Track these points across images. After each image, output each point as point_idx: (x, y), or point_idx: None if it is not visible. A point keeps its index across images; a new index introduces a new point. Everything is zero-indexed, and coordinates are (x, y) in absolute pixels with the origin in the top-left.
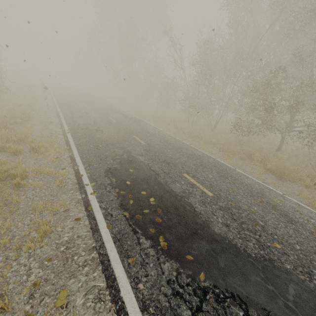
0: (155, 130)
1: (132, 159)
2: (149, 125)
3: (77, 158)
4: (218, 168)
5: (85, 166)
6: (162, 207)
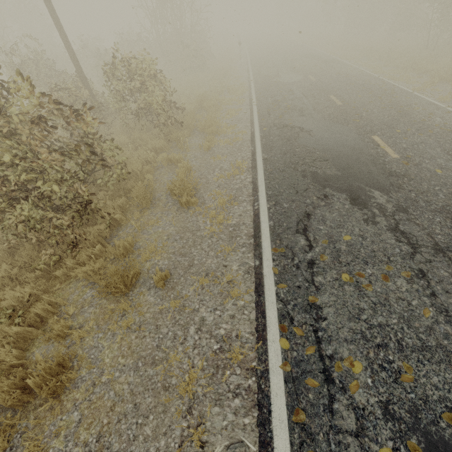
0: (344, 68)
1: (292, 90)
2: (343, 64)
3: (253, 93)
4: (384, 92)
5: (256, 96)
6: (292, 108)
